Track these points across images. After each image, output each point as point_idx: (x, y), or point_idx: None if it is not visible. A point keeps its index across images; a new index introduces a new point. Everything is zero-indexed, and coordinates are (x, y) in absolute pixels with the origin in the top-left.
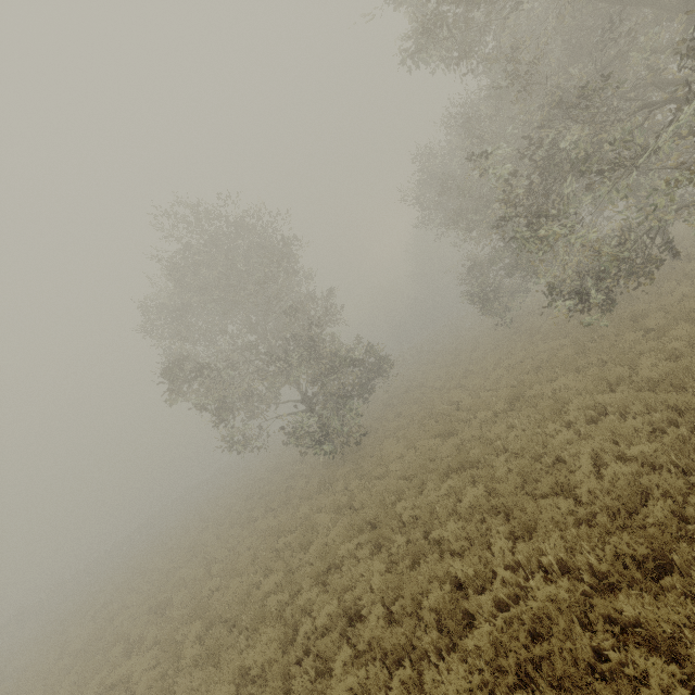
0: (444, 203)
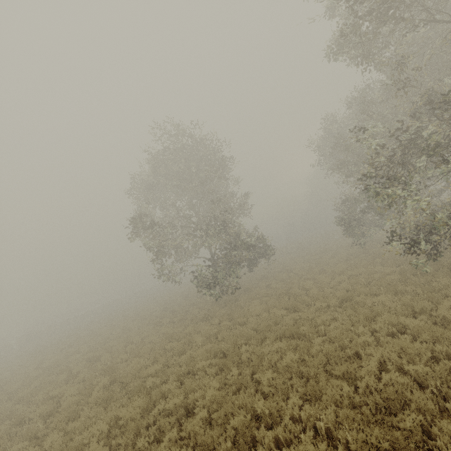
0: (336, 154)
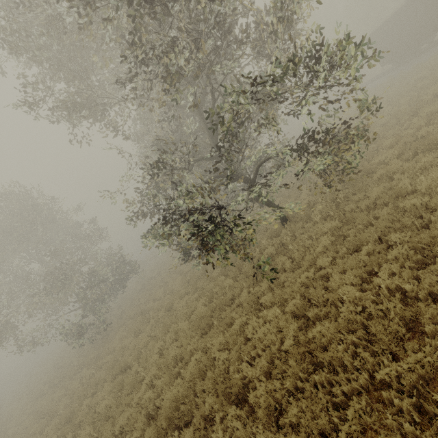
0: None
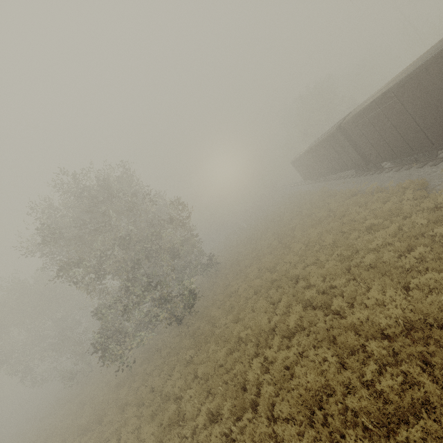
0: None
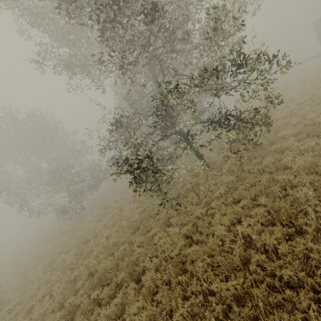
0: None
